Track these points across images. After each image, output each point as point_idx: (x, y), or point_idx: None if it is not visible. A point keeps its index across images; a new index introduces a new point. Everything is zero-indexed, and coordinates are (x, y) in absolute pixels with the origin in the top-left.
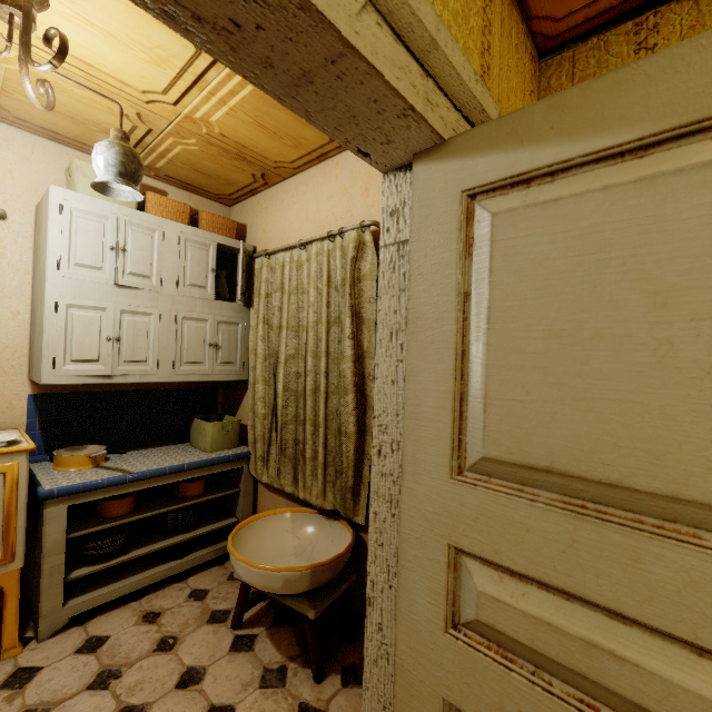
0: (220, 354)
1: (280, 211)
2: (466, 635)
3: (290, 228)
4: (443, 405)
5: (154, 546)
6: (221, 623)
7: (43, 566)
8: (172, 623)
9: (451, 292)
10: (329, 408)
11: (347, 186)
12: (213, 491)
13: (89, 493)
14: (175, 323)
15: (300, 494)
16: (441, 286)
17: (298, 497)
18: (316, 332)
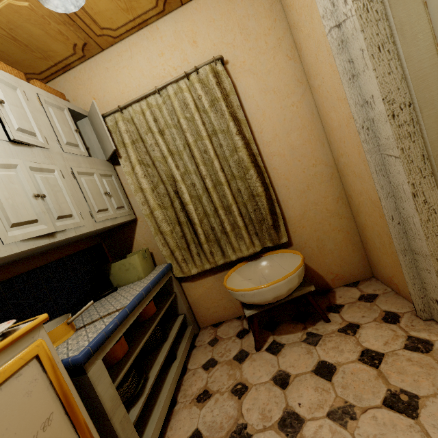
0: (114, 201)
1: (109, 78)
2: None
3: (127, 88)
4: (433, 62)
5: (159, 361)
6: (249, 356)
7: (115, 427)
8: (223, 383)
9: (419, 3)
10: (233, 190)
11: (175, 43)
12: (160, 304)
13: (109, 339)
14: (74, 178)
15: (233, 257)
16: (412, 3)
17: (232, 261)
18: (198, 148)
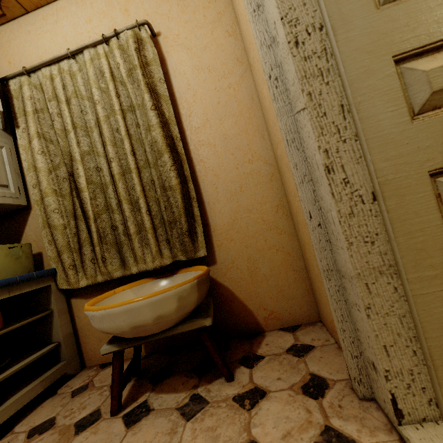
0: None
1: (29, 41)
2: (424, 116)
3: (47, 53)
4: None
5: None
6: (96, 422)
7: None
8: None
9: None
10: (144, 180)
11: (105, 10)
12: (16, 322)
13: None
14: None
15: (134, 269)
16: None
17: (132, 274)
18: (109, 124)
